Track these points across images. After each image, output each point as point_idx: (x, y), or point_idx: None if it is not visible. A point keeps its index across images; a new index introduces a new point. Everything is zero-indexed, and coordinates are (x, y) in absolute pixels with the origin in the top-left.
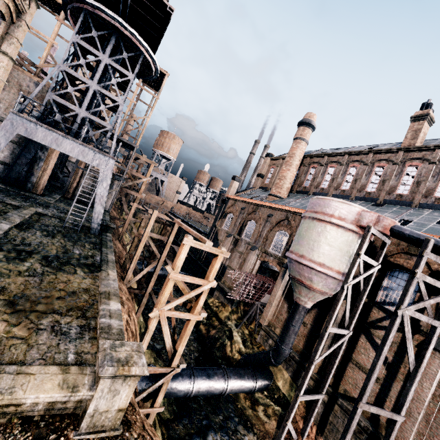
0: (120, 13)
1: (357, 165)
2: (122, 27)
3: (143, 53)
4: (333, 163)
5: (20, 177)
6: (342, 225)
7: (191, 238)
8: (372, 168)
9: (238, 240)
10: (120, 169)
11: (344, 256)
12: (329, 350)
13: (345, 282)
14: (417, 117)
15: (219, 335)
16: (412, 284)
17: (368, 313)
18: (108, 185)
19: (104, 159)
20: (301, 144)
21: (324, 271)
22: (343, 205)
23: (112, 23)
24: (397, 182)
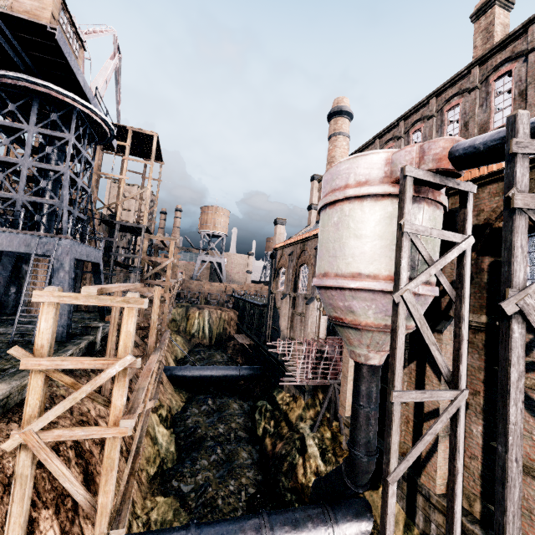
0: (26, 71)
1: (419, 126)
2: (32, 85)
3: (75, 107)
4: (389, 143)
5: (10, 301)
6: (364, 194)
7: (52, 289)
8: (441, 117)
9: (295, 298)
10: (153, 263)
11: (391, 245)
12: (420, 442)
13: (396, 290)
14: (480, 10)
15: (287, 450)
16: (516, 228)
17: (497, 343)
18: (66, 273)
19: (54, 243)
20: (338, 141)
21: (363, 285)
22: (357, 162)
23: (20, 85)
24: (487, 113)
